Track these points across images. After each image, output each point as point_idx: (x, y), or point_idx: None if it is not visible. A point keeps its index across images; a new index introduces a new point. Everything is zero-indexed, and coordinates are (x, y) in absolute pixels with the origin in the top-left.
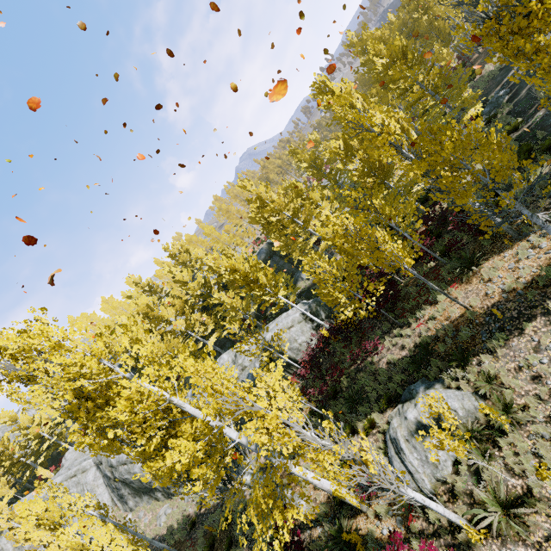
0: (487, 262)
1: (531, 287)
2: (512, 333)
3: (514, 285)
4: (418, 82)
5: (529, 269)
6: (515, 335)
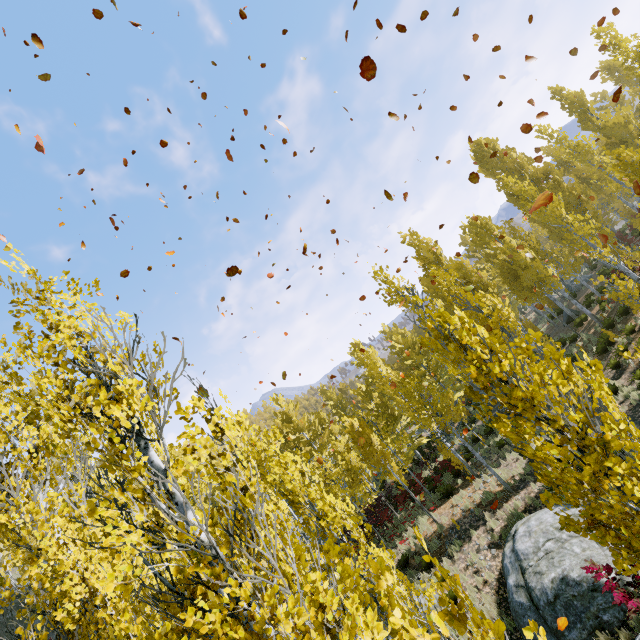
0: (458, 493)
1: (479, 507)
2: (465, 540)
3: (469, 506)
4: (423, 365)
5: (479, 495)
6: (466, 541)
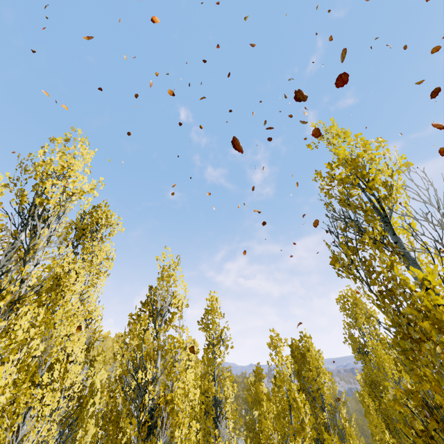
0: None
1: None
2: None
3: None
4: None
5: None
6: None
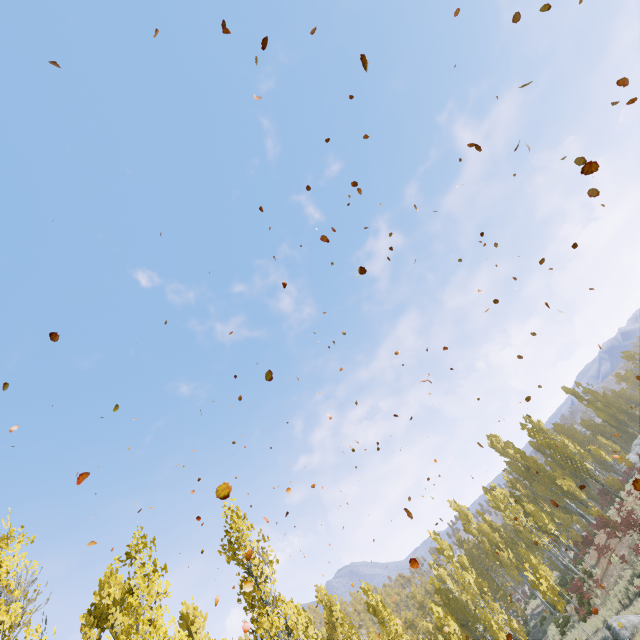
0: None
1: None
2: None
3: None
4: None
5: None
6: None
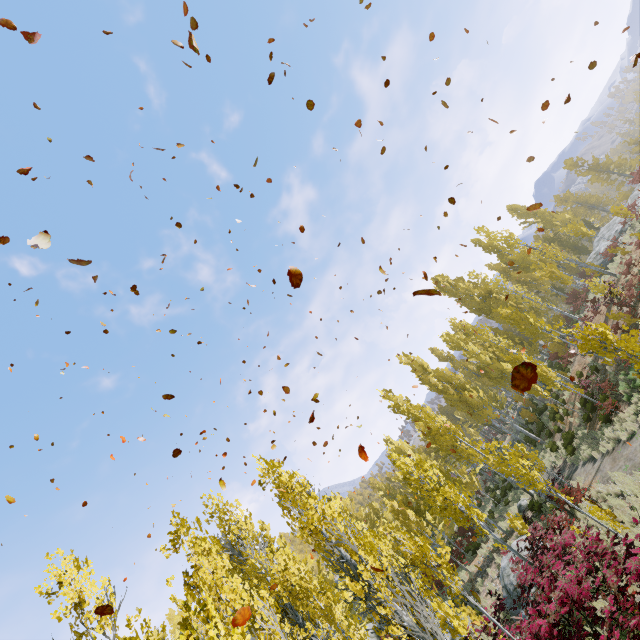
0: (482, 548)
1: (492, 552)
2: (485, 577)
3: (487, 553)
4: None
5: (492, 543)
6: (486, 577)
